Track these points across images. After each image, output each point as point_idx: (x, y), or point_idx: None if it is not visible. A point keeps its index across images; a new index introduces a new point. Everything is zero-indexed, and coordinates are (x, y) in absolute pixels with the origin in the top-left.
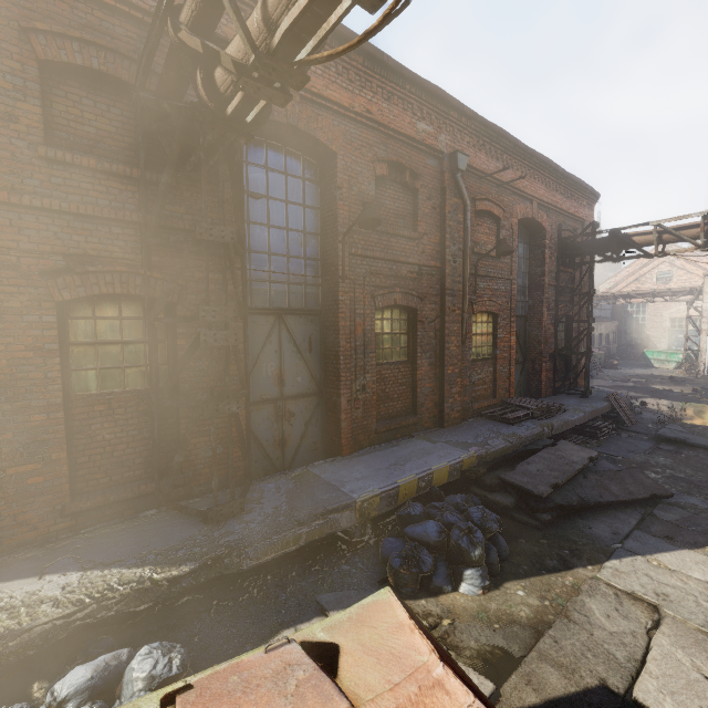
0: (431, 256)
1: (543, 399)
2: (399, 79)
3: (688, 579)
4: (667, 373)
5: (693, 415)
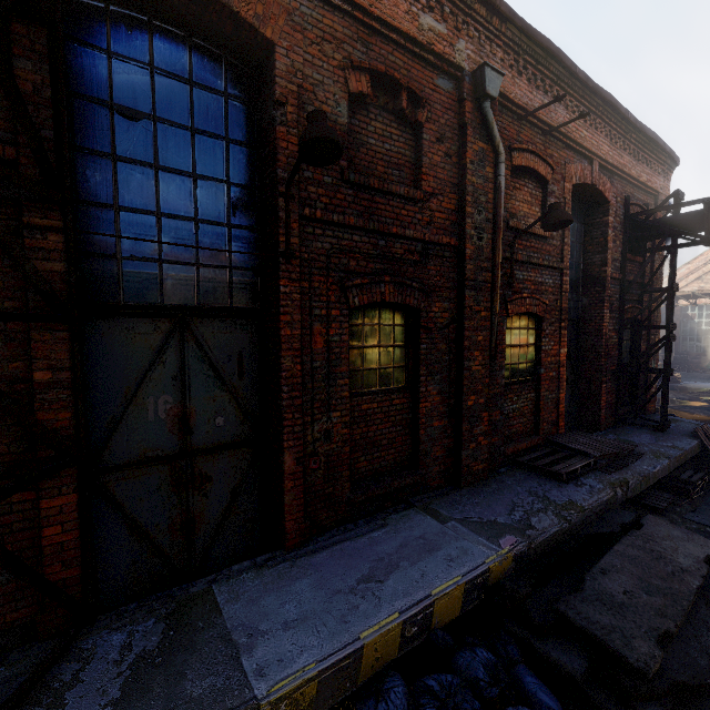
0: (444, 228)
1: (603, 434)
2: None
3: None
4: None
5: None
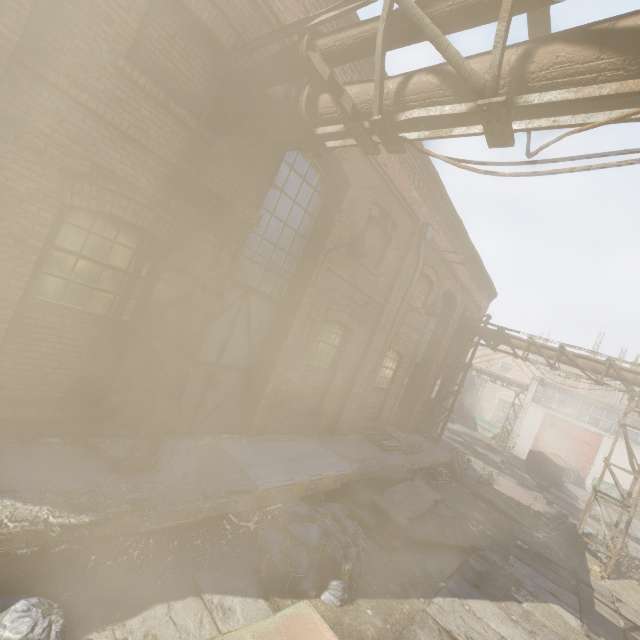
0: (380, 293)
1: (407, 435)
2: (416, 152)
3: (488, 628)
4: (486, 439)
5: (499, 482)
